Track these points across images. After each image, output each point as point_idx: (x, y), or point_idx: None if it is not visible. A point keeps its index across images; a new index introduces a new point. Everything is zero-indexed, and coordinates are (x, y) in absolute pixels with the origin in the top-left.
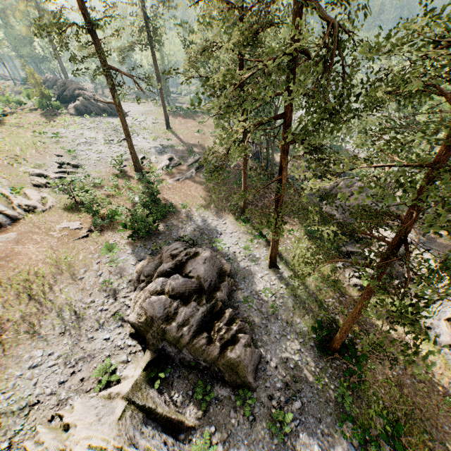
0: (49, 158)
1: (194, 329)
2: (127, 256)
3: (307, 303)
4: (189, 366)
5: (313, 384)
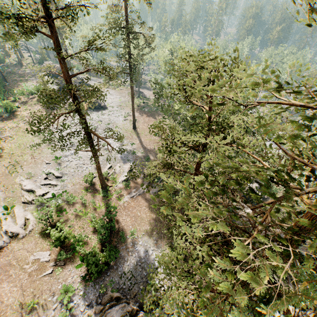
0: (40, 165)
1: None
2: (79, 298)
3: None
4: None
5: None
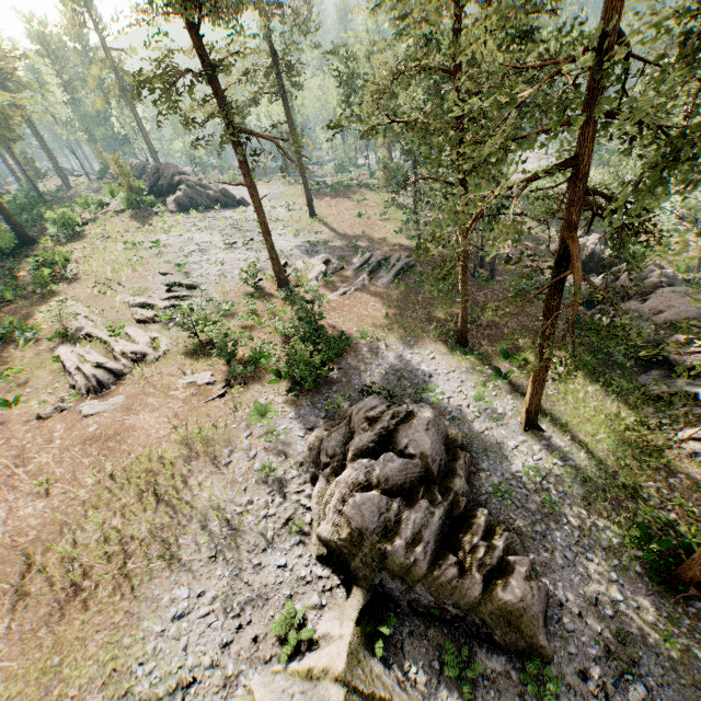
0: (152, 278)
1: (432, 549)
2: (289, 422)
3: (610, 491)
4: (425, 613)
5: (660, 648)
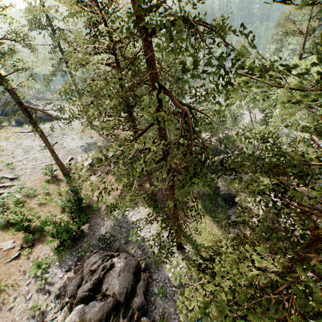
0: None
1: None
2: (55, 268)
3: None
4: None
5: None
